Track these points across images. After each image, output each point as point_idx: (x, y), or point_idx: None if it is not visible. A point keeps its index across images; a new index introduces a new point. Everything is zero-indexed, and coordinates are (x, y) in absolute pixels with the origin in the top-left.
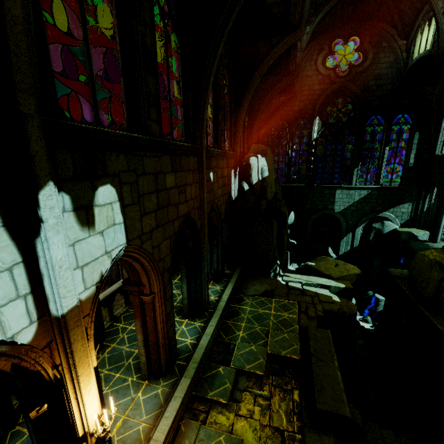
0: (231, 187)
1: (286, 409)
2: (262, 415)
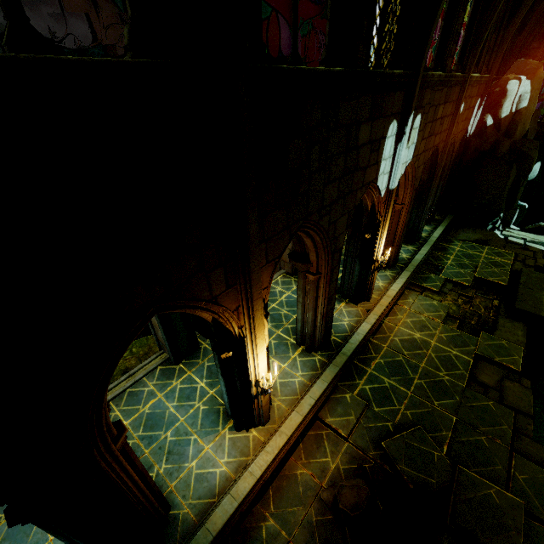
0: (470, 122)
1: (485, 306)
2: (464, 304)
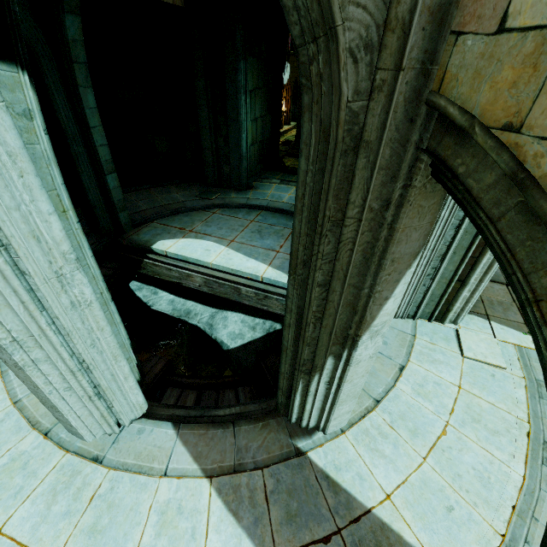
0: None
1: None
2: None
